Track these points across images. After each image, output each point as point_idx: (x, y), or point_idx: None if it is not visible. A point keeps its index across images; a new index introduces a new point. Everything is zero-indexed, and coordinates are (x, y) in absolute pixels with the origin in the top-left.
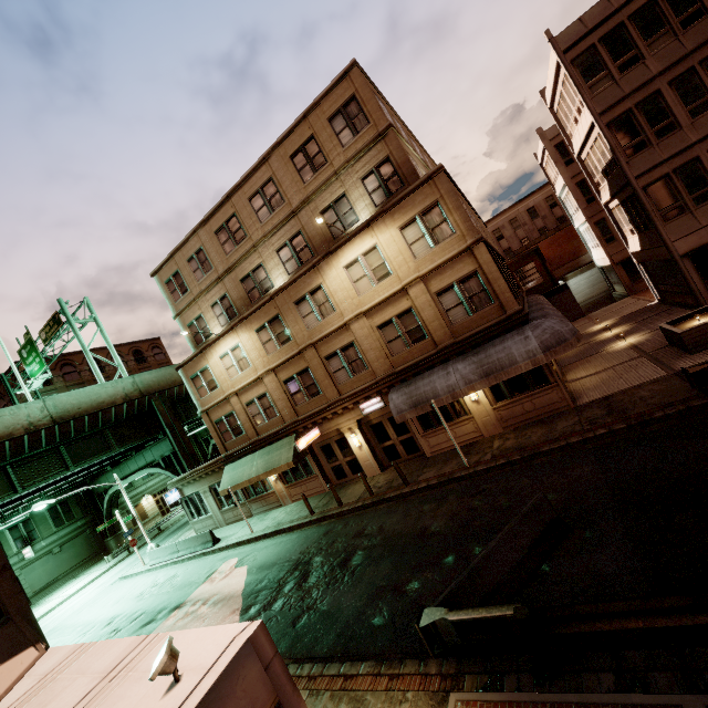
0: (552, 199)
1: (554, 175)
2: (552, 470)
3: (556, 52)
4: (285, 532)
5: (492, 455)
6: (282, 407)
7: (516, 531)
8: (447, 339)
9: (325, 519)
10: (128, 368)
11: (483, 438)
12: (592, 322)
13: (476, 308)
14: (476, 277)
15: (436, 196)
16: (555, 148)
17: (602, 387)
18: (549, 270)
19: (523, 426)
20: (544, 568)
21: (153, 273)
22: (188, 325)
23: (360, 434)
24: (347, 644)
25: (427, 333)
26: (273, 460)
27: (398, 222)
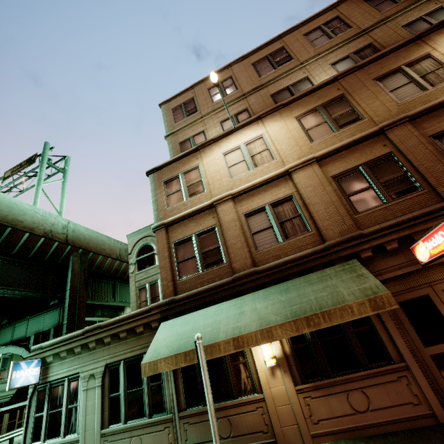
0: None
1: None
2: None
3: None
4: None
5: None
6: (324, 214)
7: None
8: None
9: None
10: None
11: None
12: None
13: None
14: None
15: None
16: None
17: None
18: None
19: None
20: None
21: (162, 102)
22: (180, 142)
23: None
24: None
25: None
26: (312, 298)
27: None
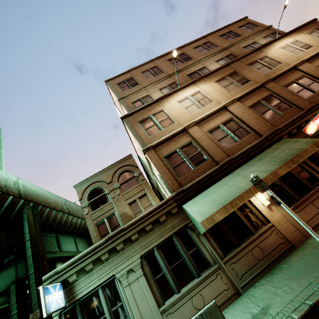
0: None
1: None
2: None
3: None
4: None
5: None
6: (255, 123)
7: None
8: None
9: None
10: None
11: None
12: None
13: None
14: None
15: (318, 25)
16: None
17: None
18: None
19: None
20: None
21: (107, 80)
22: (132, 102)
23: None
24: None
25: None
26: (282, 154)
27: (304, 33)
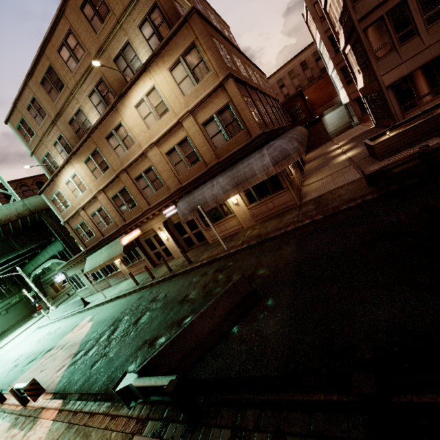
0: (317, 54)
1: (315, 31)
2: (270, 251)
3: None
4: (122, 297)
5: (242, 241)
6: (114, 216)
7: (215, 305)
8: (213, 160)
9: (144, 288)
10: (35, 194)
11: (243, 229)
12: (333, 144)
13: (231, 134)
14: (229, 108)
15: (192, 37)
16: (314, 6)
17: (320, 189)
18: (308, 107)
19: (267, 219)
20: (234, 329)
21: (5, 121)
22: (42, 161)
23: (166, 231)
24: (108, 385)
25: (200, 156)
26: (112, 252)
27: (168, 64)
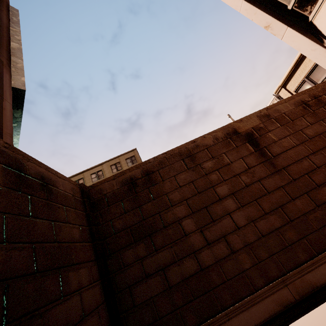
0: None
1: None
2: None
3: None
4: None
5: None
6: None
7: None
8: None
9: None
10: None
11: None
12: None
13: None
14: None
15: None
16: None
17: None
18: None
19: None
20: None
21: None
22: None
23: None
24: None
25: None
26: None
27: None
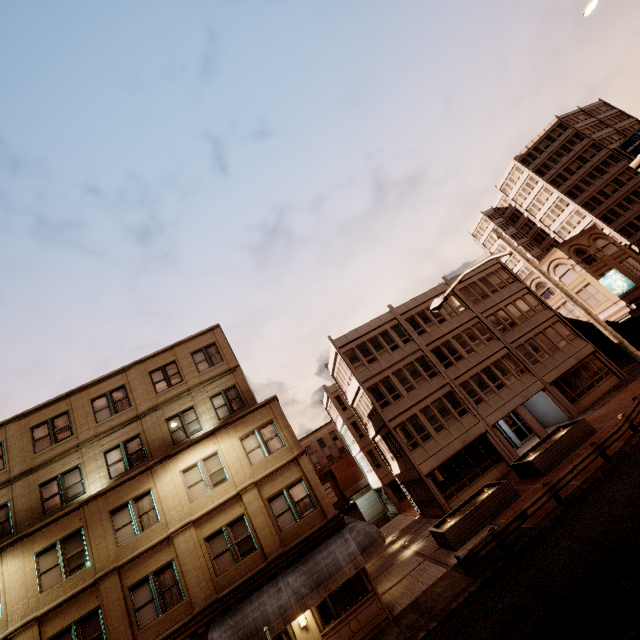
0: (334, 434)
1: (336, 416)
2: None
3: (335, 347)
4: None
5: None
6: None
7: None
8: (277, 548)
9: None
10: None
11: None
12: None
13: (302, 513)
14: (301, 483)
15: (271, 416)
16: (335, 398)
17: (408, 593)
18: (341, 489)
19: None
20: None
21: None
22: None
23: None
24: None
25: (257, 543)
26: None
27: (240, 433)
